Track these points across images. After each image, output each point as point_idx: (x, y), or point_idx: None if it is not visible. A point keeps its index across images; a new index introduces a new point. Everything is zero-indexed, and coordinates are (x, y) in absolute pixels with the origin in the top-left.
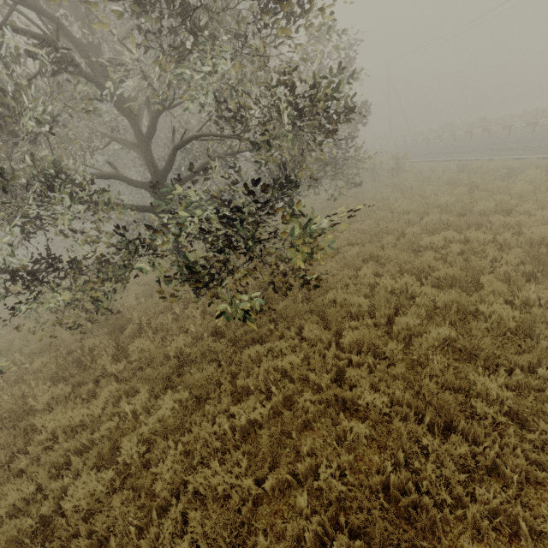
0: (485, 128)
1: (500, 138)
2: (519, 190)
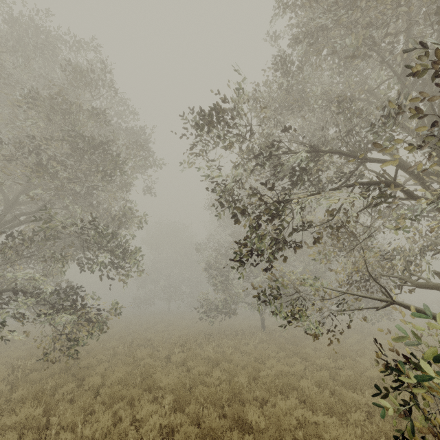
0: None
1: None
2: None
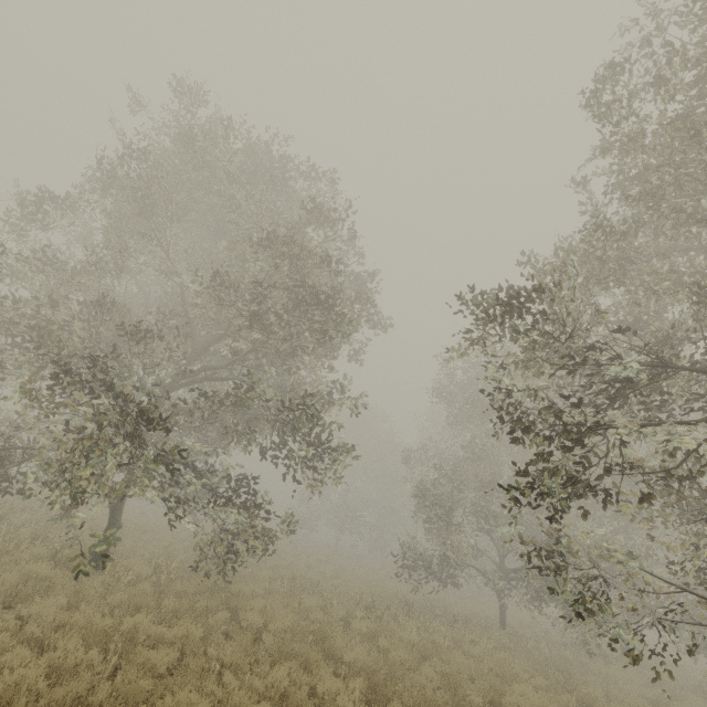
0: None
1: None
2: None
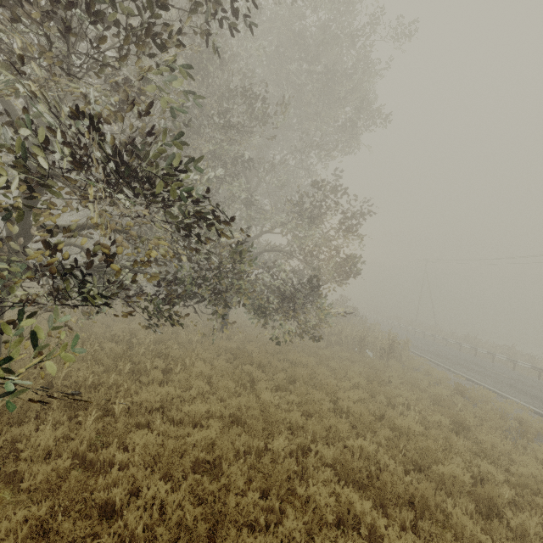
0: (510, 358)
1: (526, 377)
2: (523, 472)
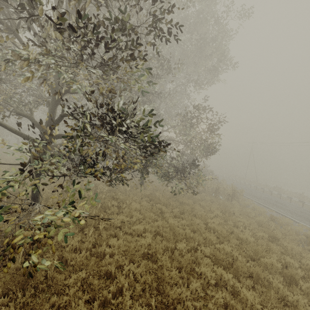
0: (300, 200)
1: (309, 211)
2: (308, 263)
